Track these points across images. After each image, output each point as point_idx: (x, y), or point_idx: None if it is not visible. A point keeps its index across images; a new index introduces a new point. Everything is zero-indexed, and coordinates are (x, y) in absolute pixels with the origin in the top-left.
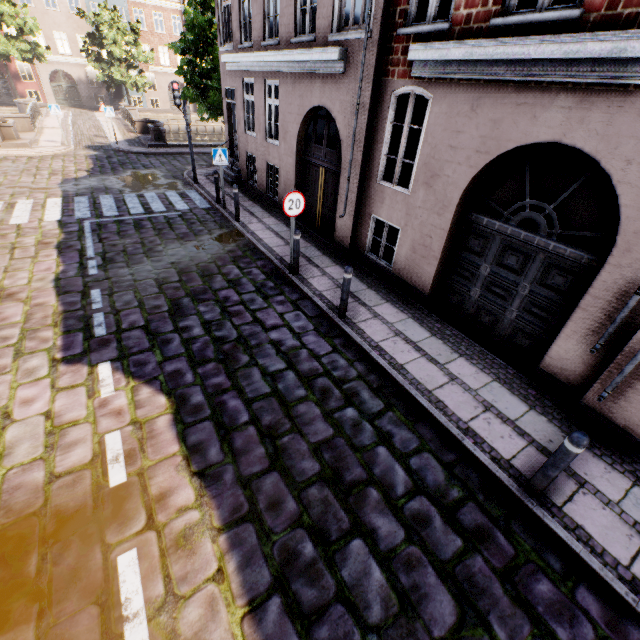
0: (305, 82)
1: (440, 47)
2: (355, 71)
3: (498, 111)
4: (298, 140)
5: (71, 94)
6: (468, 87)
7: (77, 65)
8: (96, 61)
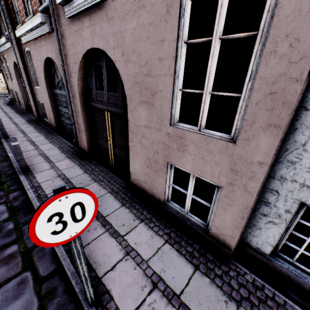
0: (9, 53)
1: (19, 31)
2: (14, 45)
3: (38, 50)
4: (17, 78)
5: None
6: (32, 44)
7: None
8: None
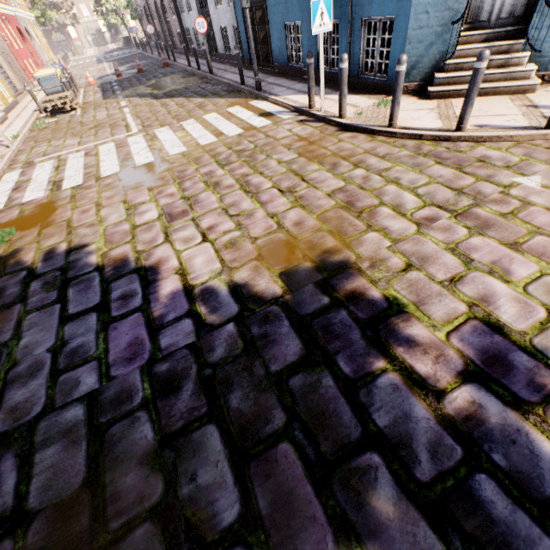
0: None
1: None
2: None
3: None
4: (147, 18)
5: (95, 40)
6: None
7: (94, 21)
8: (101, 16)
